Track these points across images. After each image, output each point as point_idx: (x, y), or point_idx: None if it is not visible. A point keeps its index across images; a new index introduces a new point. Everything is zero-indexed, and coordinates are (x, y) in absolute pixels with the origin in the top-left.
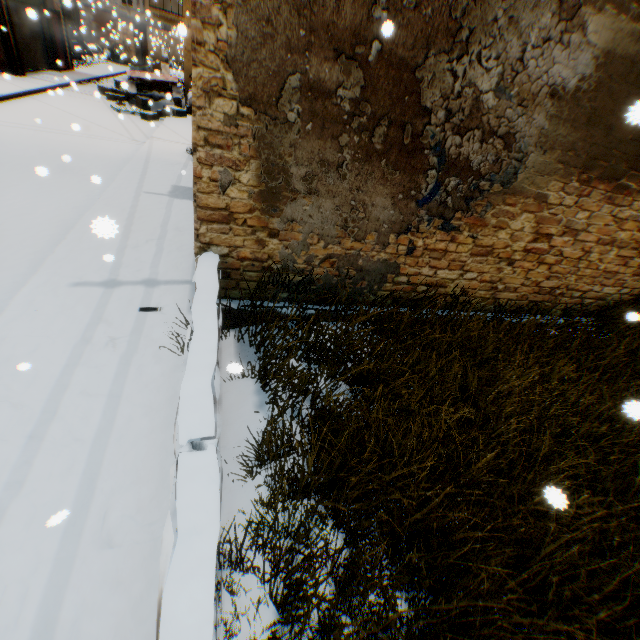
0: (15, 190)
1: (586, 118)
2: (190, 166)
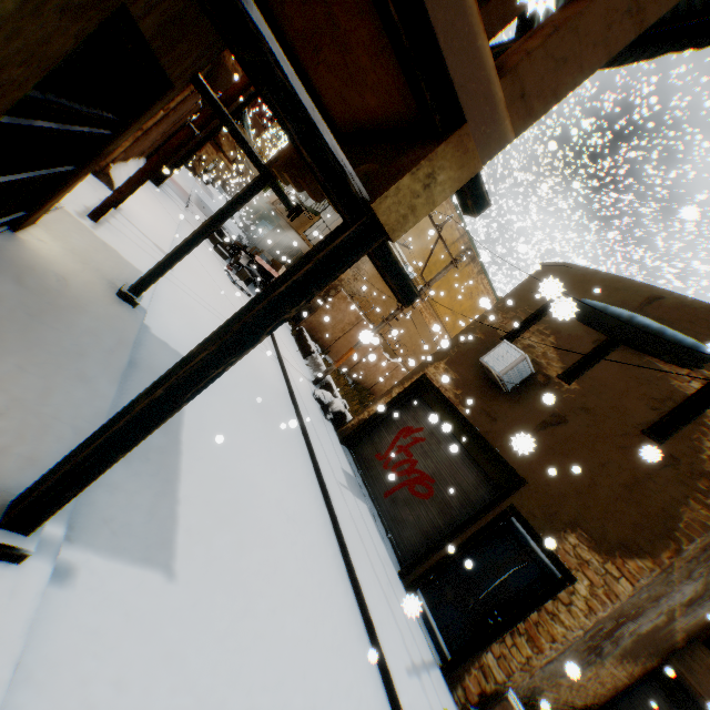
0: (275, 458)
1: (635, 639)
2: (327, 426)
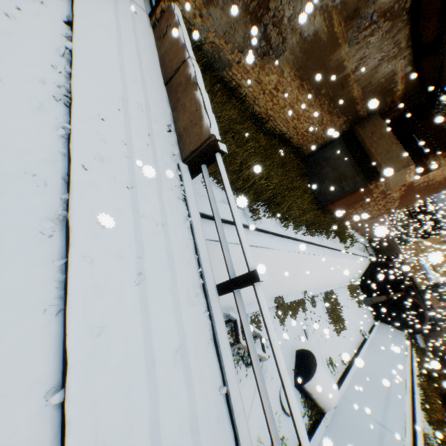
0: None
1: (304, 51)
2: None
